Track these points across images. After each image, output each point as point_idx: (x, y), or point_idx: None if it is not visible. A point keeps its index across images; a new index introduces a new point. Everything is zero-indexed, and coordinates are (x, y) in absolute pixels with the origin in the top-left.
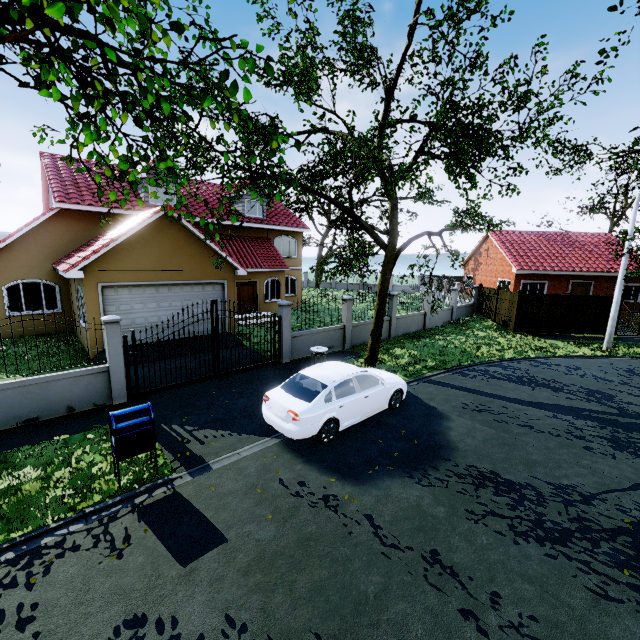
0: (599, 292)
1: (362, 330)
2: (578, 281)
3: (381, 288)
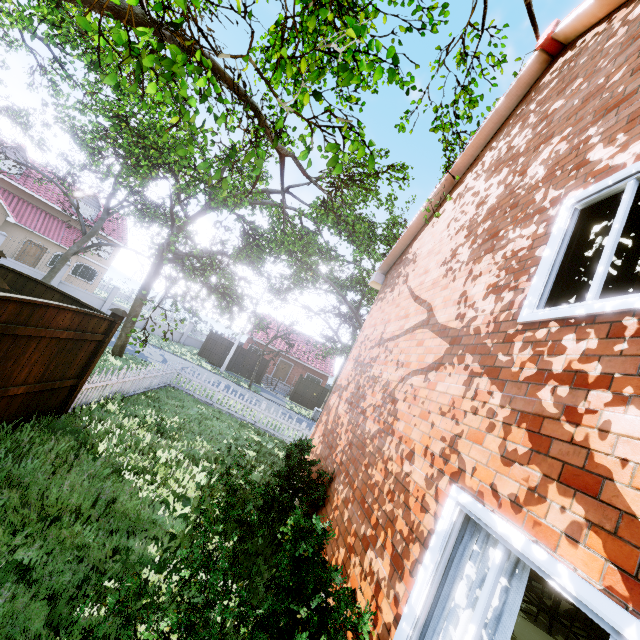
0: (296, 373)
1: (72, 291)
2: (285, 360)
3: (66, 252)
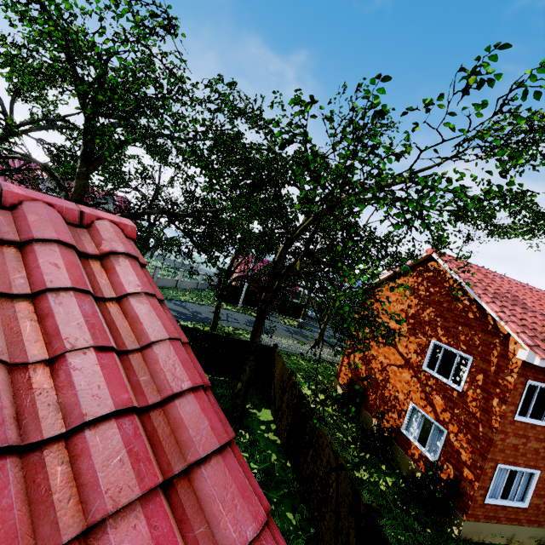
0: None
1: None
2: None
3: None
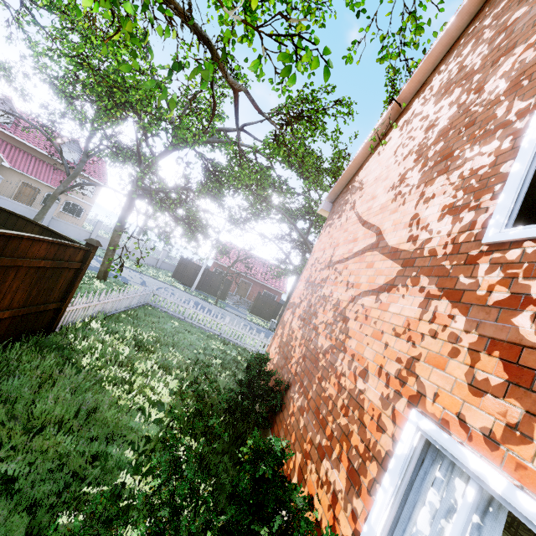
0: (254, 291)
1: (63, 225)
2: (245, 280)
3: (54, 192)
